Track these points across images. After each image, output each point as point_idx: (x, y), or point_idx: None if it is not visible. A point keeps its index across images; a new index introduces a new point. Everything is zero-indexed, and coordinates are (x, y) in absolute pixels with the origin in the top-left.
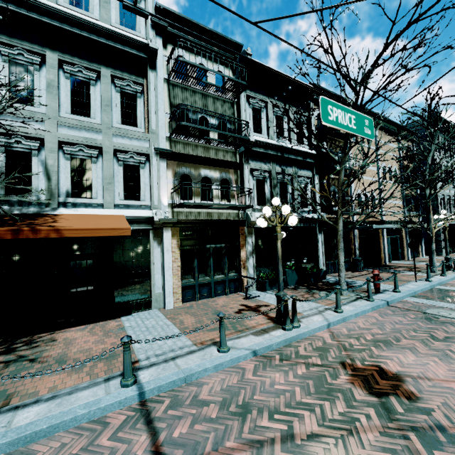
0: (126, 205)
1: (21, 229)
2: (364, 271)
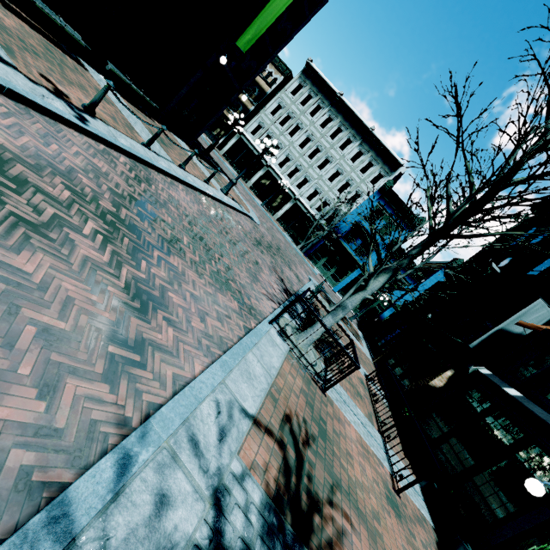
0: None
1: None
2: None
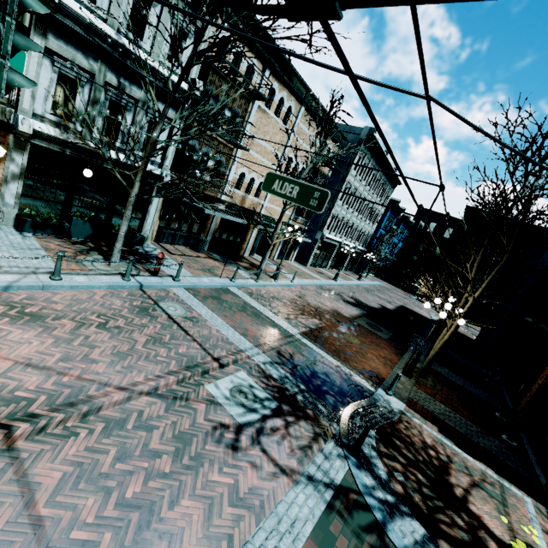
0: None
1: None
2: (204, 254)
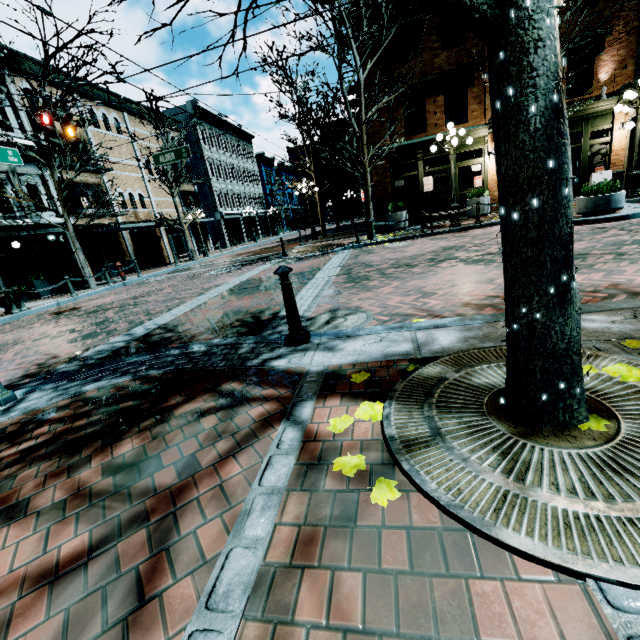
0: None
1: None
2: (141, 271)
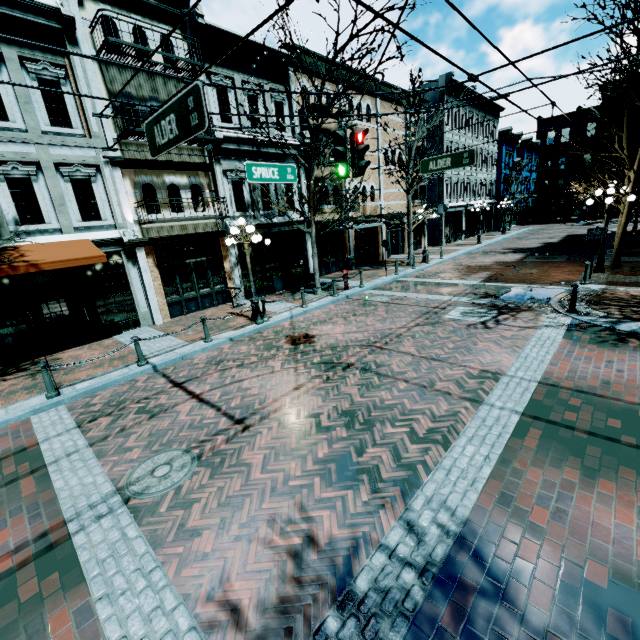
0: (87, 226)
1: (0, 268)
2: (356, 270)
